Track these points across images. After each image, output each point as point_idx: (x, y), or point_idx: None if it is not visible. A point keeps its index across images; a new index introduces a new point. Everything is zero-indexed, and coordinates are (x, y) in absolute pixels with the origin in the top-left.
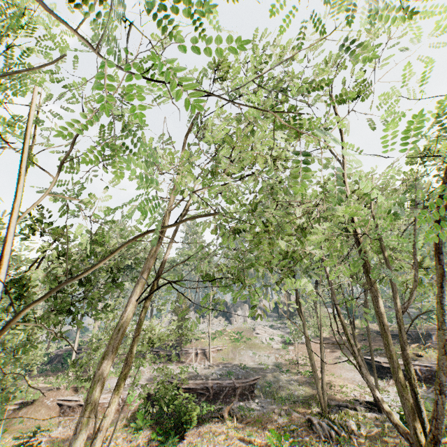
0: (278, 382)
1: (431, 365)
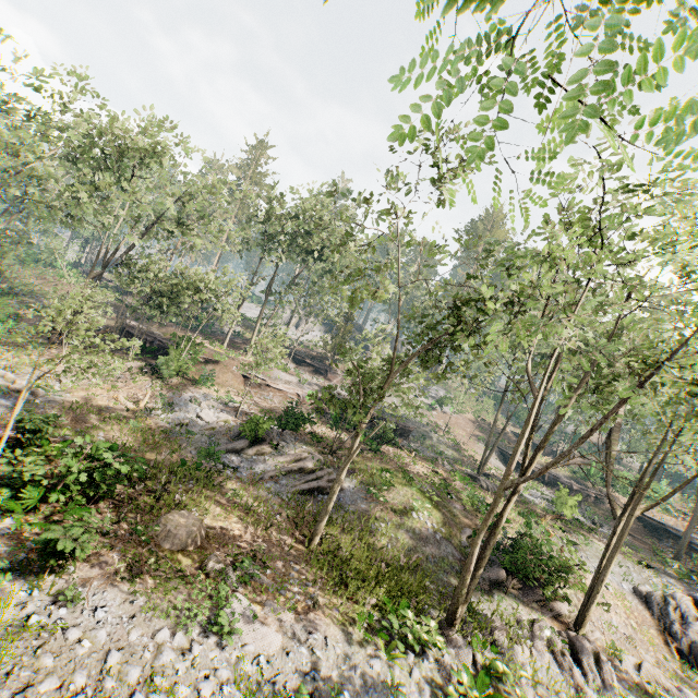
0: (431, 438)
1: (560, 477)
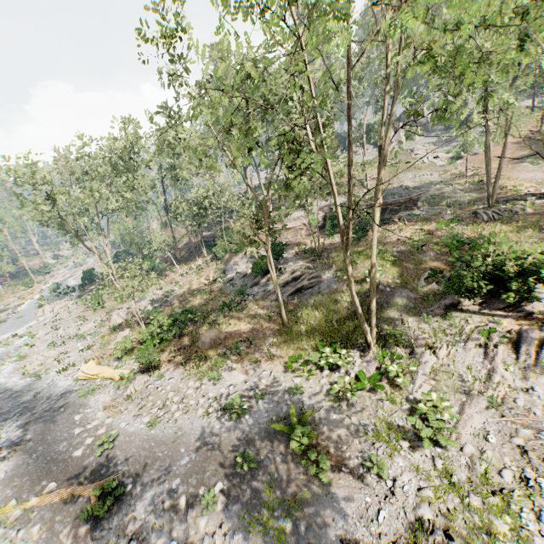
0: (443, 194)
1: None
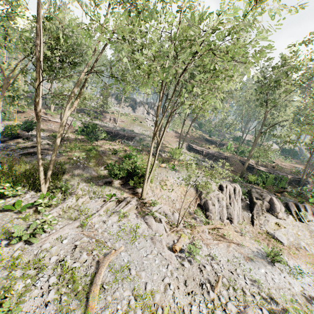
0: (145, 140)
1: (210, 151)
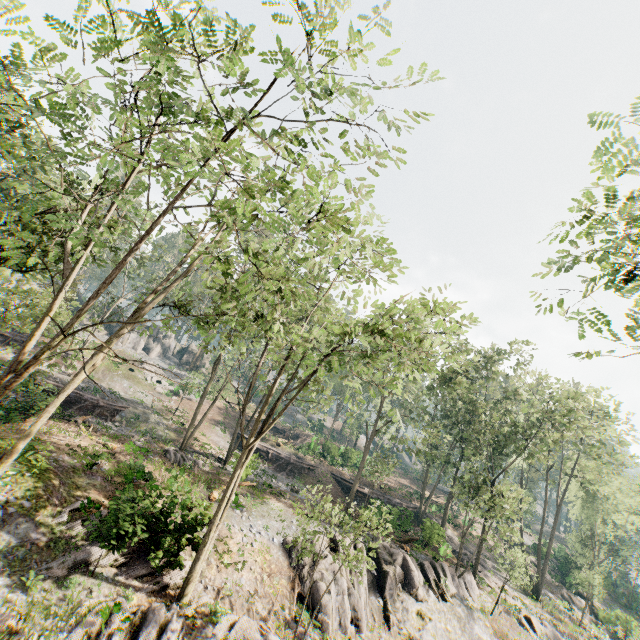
0: (147, 419)
1: (282, 453)
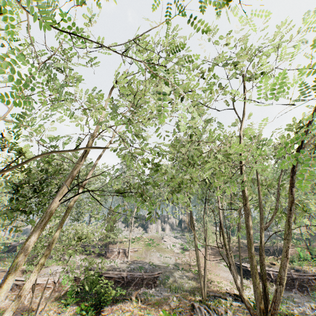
0: (174, 276)
1: None
